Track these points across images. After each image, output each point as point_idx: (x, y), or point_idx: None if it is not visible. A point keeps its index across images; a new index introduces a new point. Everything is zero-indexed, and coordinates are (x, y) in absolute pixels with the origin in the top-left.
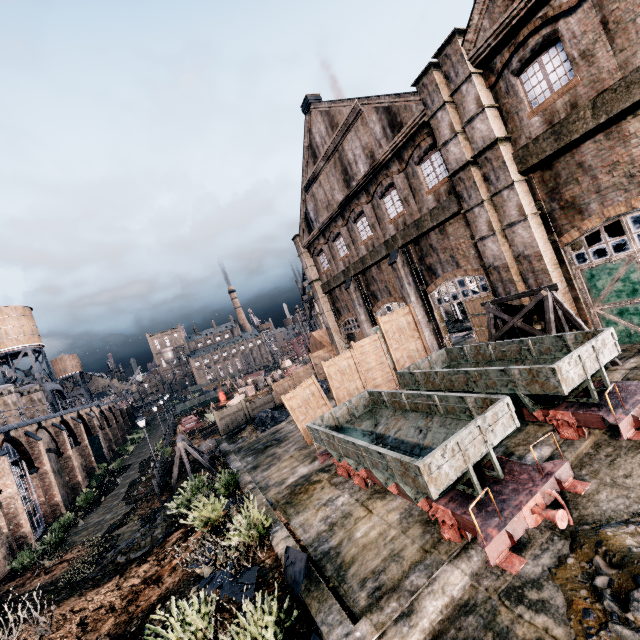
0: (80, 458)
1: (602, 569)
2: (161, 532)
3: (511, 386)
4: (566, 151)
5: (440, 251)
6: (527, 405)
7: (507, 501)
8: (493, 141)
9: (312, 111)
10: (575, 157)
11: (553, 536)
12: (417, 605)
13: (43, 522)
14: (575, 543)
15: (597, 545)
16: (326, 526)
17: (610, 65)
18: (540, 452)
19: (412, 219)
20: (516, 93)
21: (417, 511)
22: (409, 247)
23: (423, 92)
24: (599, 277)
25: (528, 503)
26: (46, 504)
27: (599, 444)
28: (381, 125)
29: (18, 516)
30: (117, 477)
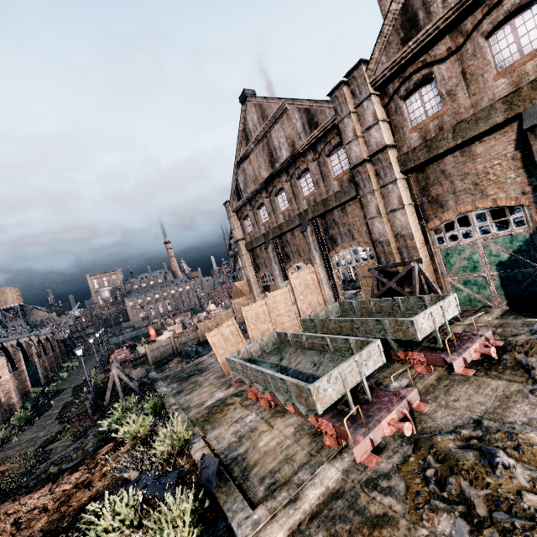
0: (16, 382)
1: (431, 464)
2: (92, 446)
3: (383, 332)
4: (434, 161)
5: (340, 225)
6: (393, 347)
7: (372, 416)
8: (384, 146)
9: (248, 103)
10: (440, 166)
11: (402, 442)
12: (301, 494)
13: None
14: (416, 447)
15: (430, 447)
16: (236, 438)
17: (466, 103)
18: (400, 383)
19: (321, 198)
20: (402, 113)
21: (308, 426)
22: (317, 220)
23: (335, 102)
24: (452, 255)
25: (386, 418)
26: None
27: (441, 378)
28: (302, 122)
29: None
30: (51, 400)
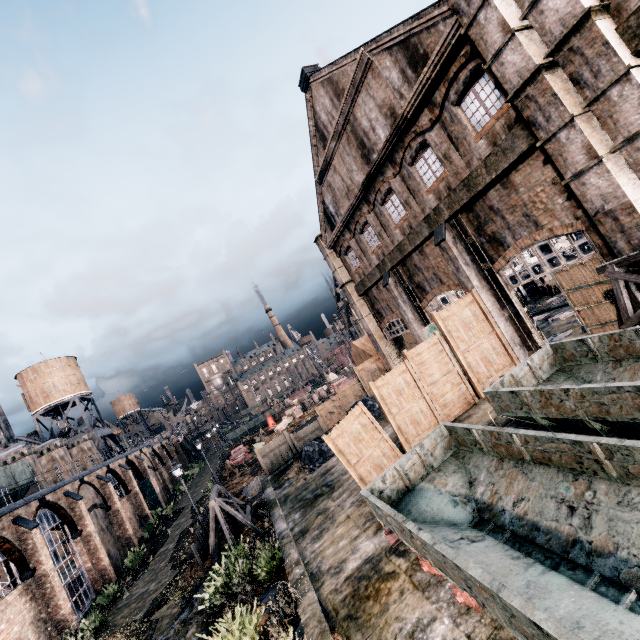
0: (132, 507)
1: None
2: (195, 632)
3: None
4: None
5: (506, 212)
6: None
7: None
8: (582, 16)
9: (312, 86)
10: None
11: None
12: None
13: (92, 591)
14: None
15: None
16: None
17: None
18: None
19: (458, 179)
20: None
21: None
22: (459, 217)
23: None
24: None
25: None
26: (93, 570)
27: None
28: (398, 68)
29: (55, 596)
30: (169, 526)
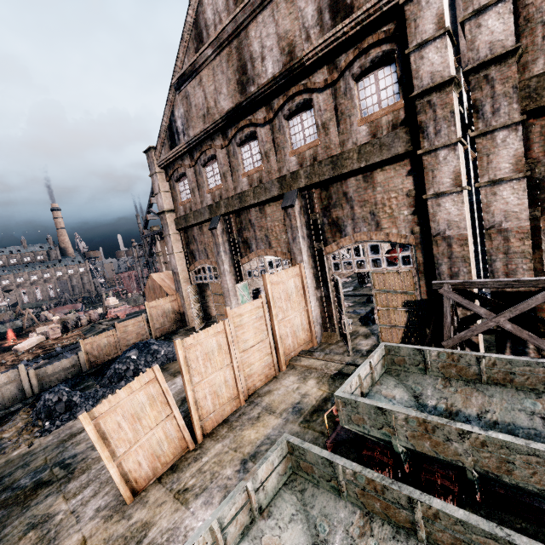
0: None
1: None
2: None
3: None
4: None
5: (357, 203)
6: None
7: None
8: (512, 49)
9: None
10: None
11: None
12: None
13: None
14: None
15: None
16: None
17: None
18: None
19: (327, 154)
20: None
21: None
22: (313, 191)
23: None
24: None
25: None
26: None
27: None
28: (317, 5)
29: None
30: None
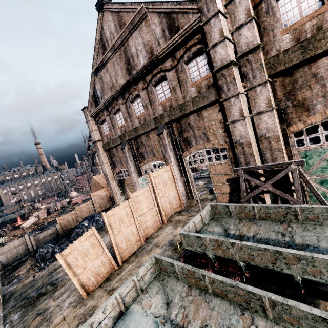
0: None
1: None
2: None
3: None
4: (305, 63)
5: (196, 128)
6: None
7: None
8: (256, 46)
9: (104, 11)
10: (312, 69)
11: None
12: None
13: None
14: None
15: None
16: None
17: None
18: None
19: (177, 103)
20: (274, 13)
21: None
22: (172, 123)
23: (201, 1)
24: (311, 157)
25: None
26: None
27: None
28: (161, 27)
29: None
30: None
